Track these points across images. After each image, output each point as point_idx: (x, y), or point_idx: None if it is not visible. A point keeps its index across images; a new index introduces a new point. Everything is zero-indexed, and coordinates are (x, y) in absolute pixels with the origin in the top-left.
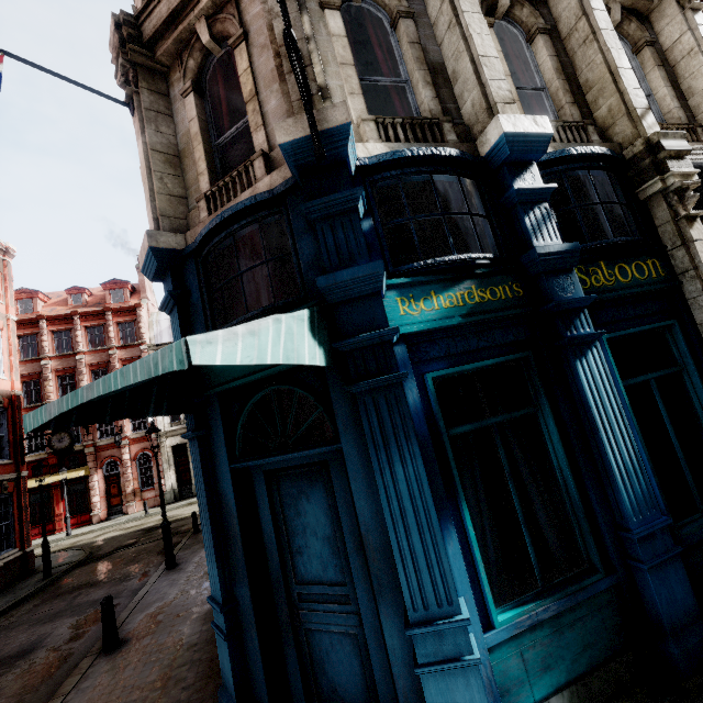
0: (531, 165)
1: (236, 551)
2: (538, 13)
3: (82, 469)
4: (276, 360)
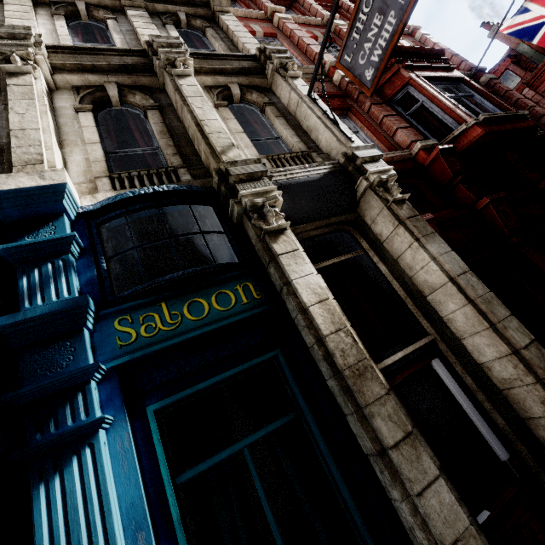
0: (56, 217)
1: None
2: (148, 97)
3: None
4: None
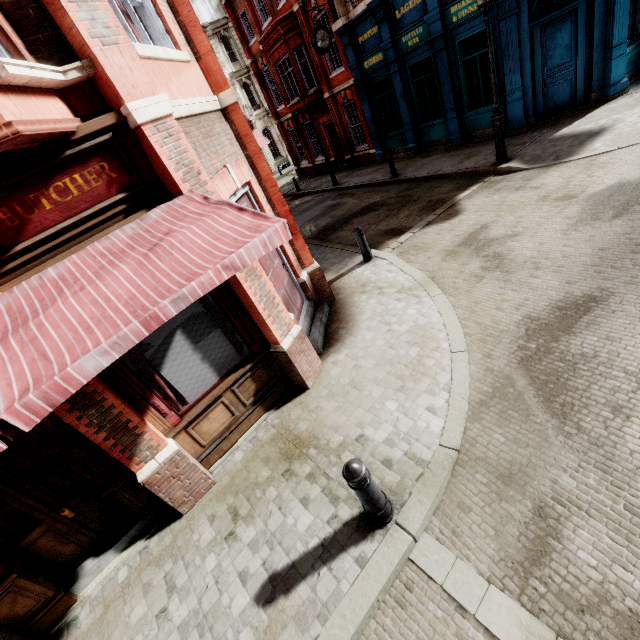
0: None
1: (526, 65)
2: None
3: None
4: None
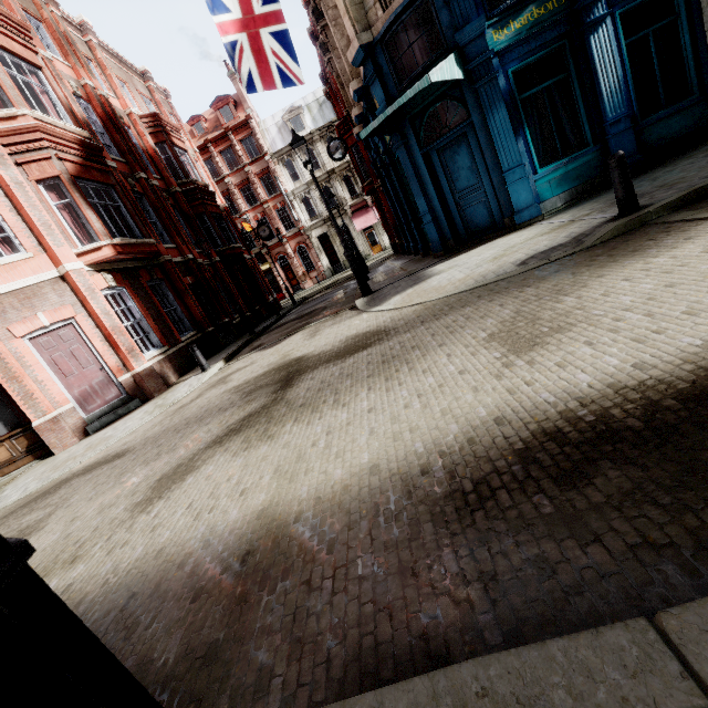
0: None
1: (430, 189)
2: None
3: (267, 264)
4: (448, 79)
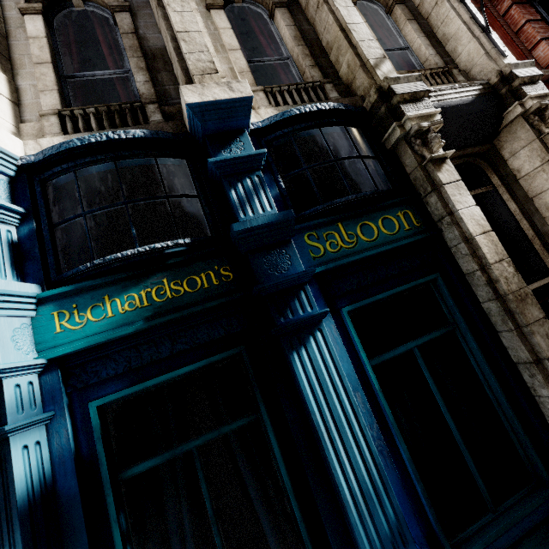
0: (240, 133)
1: None
2: None
3: None
4: None
